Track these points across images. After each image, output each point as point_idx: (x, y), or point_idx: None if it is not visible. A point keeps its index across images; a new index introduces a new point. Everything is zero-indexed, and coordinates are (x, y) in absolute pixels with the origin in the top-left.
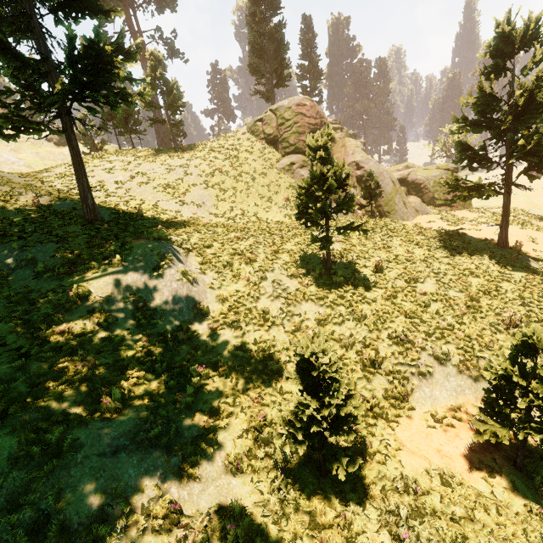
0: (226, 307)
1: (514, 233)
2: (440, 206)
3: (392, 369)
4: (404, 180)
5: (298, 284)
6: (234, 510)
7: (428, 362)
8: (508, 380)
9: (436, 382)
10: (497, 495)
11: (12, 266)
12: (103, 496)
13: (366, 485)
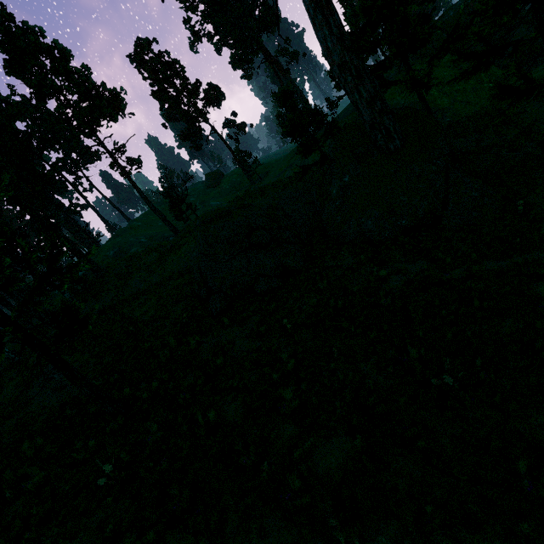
0: None
1: None
2: None
3: None
4: None
5: None
6: None
7: None
8: None
9: None
10: None
11: (472, 146)
12: None
13: None
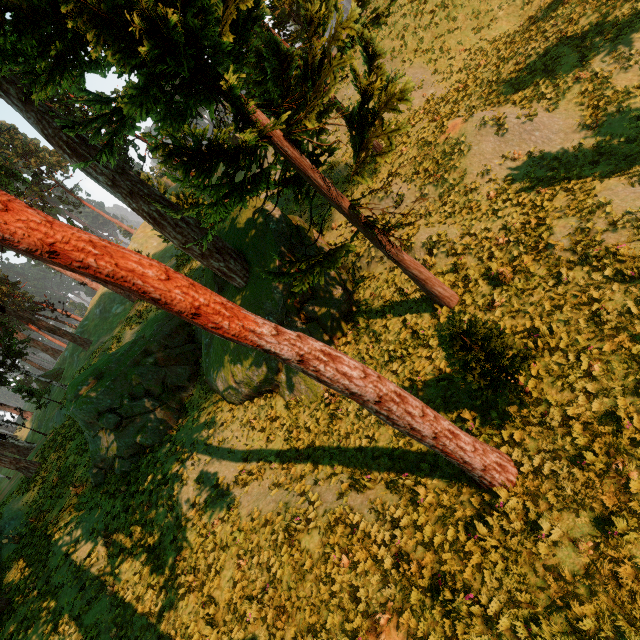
0: (587, 109)
1: None
2: None
3: None
4: None
5: None
6: None
7: None
8: None
9: None
10: None
11: (393, 207)
12: None
13: None
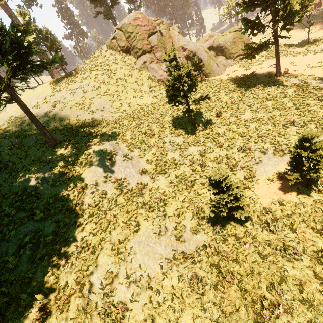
0: (153, 165)
1: (282, 63)
2: (237, 57)
3: (244, 165)
4: (211, 47)
5: (182, 139)
6: (207, 245)
7: (259, 156)
8: (299, 155)
9: (265, 163)
10: (302, 201)
11: (35, 186)
12: (156, 261)
13: (251, 217)
